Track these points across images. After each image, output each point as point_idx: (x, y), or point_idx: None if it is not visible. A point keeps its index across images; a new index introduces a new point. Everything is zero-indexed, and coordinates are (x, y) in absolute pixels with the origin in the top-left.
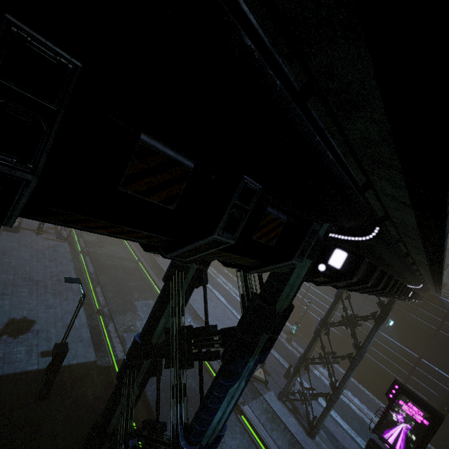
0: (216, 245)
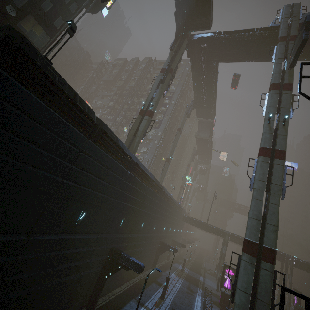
0: (217, 233)
